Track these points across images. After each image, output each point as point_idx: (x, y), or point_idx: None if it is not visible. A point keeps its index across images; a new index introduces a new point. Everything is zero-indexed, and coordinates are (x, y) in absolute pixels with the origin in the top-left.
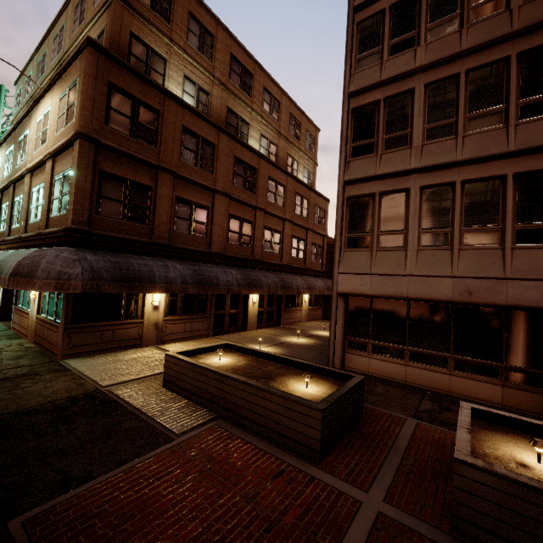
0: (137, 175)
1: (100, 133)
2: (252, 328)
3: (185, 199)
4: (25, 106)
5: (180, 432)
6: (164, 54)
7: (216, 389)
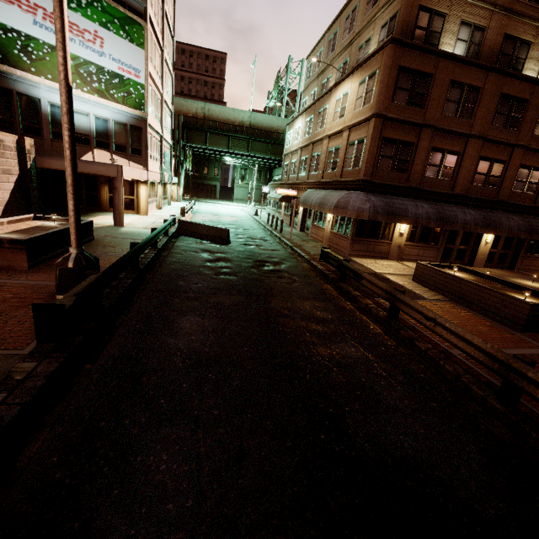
0: (405, 135)
1: (387, 110)
2: (478, 265)
3: (439, 148)
4: (315, 79)
5: (429, 298)
6: (444, 10)
7: (452, 286)
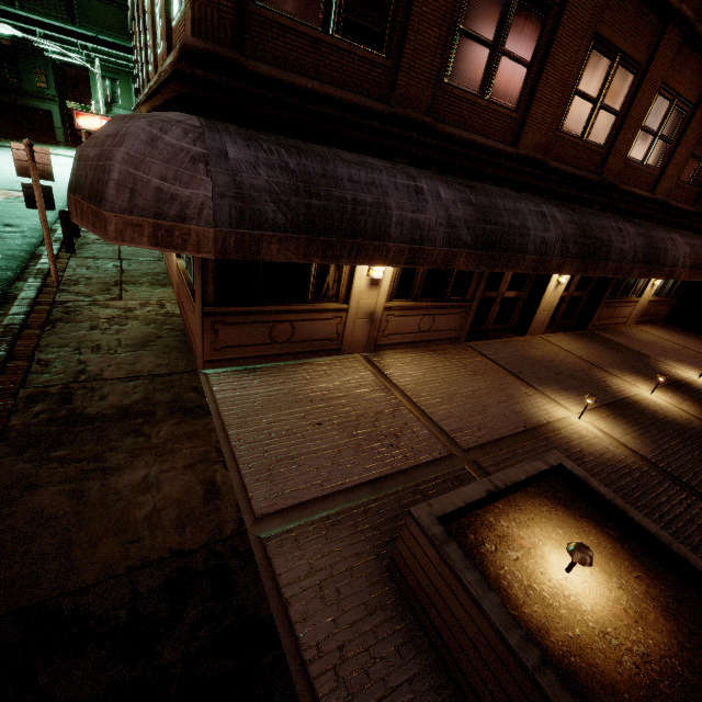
0: None
1: None
2: (536, 332)
3: None
4: None
5: None
6: None
7: None
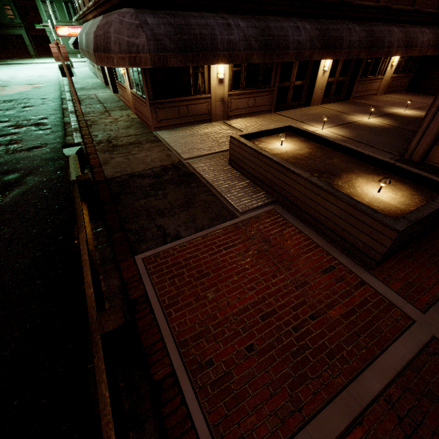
0: None
1: None
2: (316, 103)
3: None
4: None
5: (242, 211)
6: None
7: (276, 179)
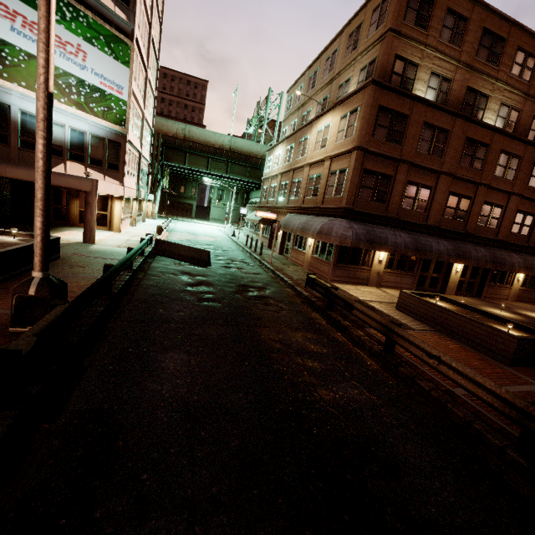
0: (384, 168)
1: (368, 144)
2: (450, 293)
3: (414, 182)
4: (296, 111)
5: (416, 329)
6: (417, 61)
7: (437, 316)
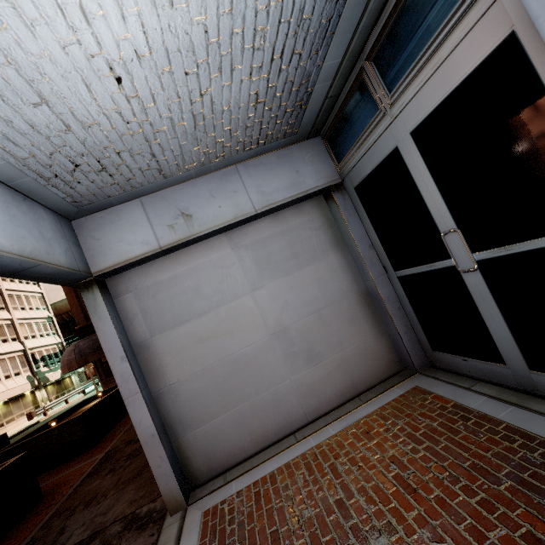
0: None
1: None
2: None
3: None
4: None
5: None
6: None
7: None
